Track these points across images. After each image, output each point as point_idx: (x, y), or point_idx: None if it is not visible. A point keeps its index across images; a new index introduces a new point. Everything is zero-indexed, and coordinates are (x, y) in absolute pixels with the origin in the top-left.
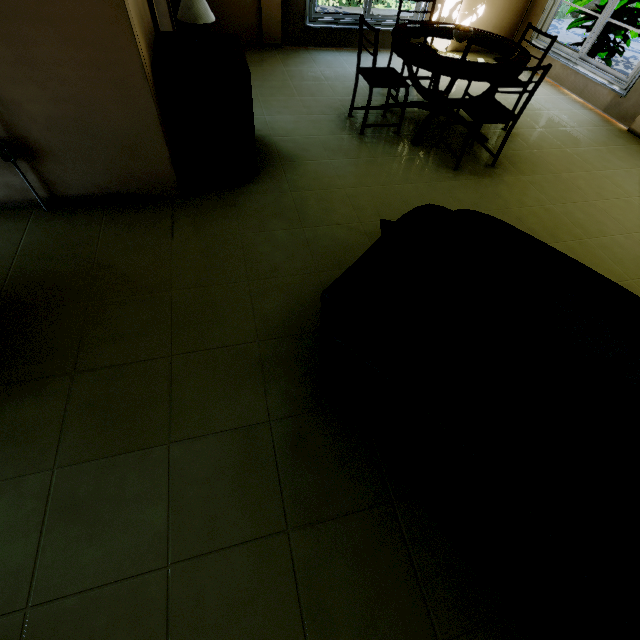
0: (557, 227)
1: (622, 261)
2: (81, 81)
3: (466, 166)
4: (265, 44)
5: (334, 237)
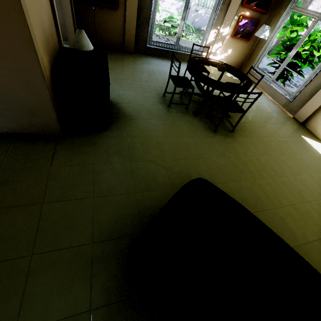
0: (262, 170)
1: (293, 192)
2: (2, 76)
3: (219, 130)
4: (125, 51)
5: (148, 169)
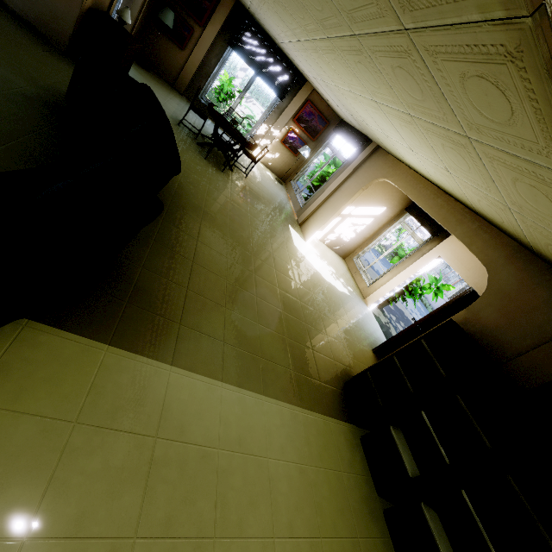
0: (222, 191)
1: (234, 210)
2: None
3: (211, 162)
4: (175, 88)
5: None
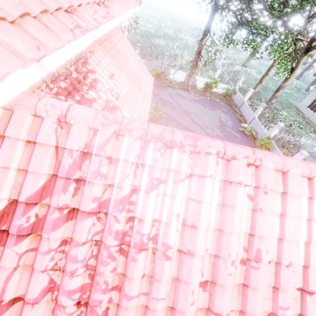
0: None
1: None
2: None
3: None
4: None
5: None
